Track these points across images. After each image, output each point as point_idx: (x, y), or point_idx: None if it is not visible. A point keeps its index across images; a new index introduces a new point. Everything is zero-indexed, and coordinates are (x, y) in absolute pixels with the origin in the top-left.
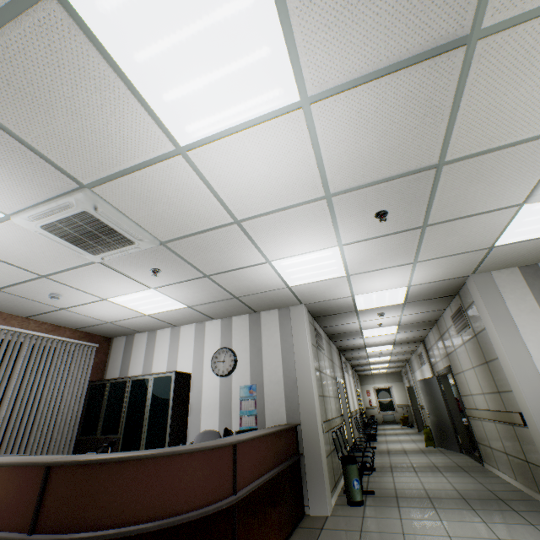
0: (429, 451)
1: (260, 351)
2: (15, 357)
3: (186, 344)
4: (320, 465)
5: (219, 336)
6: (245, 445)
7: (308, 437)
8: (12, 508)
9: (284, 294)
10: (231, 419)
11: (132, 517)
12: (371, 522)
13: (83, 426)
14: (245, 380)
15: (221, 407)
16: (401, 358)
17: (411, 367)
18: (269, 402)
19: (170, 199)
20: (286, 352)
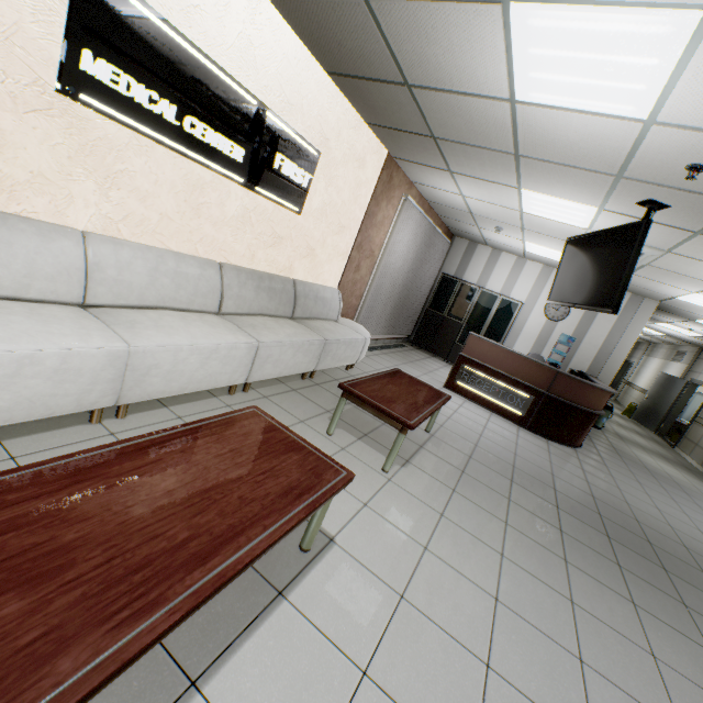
0: (625, 419)
1: (593, 318)
2: (429, 248)
3: (526, 278)
4: None
5: None
6: None
7: None
8: (533, 378)
9: (660, 296)
10: (542, 350)
11: (584, 405)
12: (612, 440)
13: (432, 303)
14: (567, 331)
15: (538, 339)
16: (650, 340)
17: (650, 350)
18: (579, 354)
19: None
20: (615, 330)
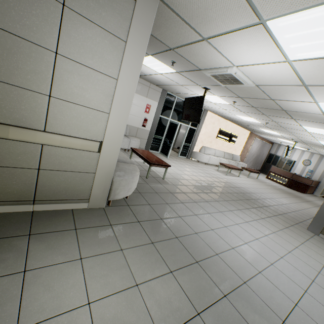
0: None
1: (318, 165)
2: (263, 147)
3: (296, 154)
4: (321, 189)
5: (308, 156)
6: (313, 181)
7: (321, 184)
8: (287, 175)
9: None
10: (302, 174)
11: (301, 181)
12: None
13: (266, 161)
14: (310, 168)
15: (301, 171)
16: None
17: None
18: (315, 175)
19: (323, 151)
20: None
